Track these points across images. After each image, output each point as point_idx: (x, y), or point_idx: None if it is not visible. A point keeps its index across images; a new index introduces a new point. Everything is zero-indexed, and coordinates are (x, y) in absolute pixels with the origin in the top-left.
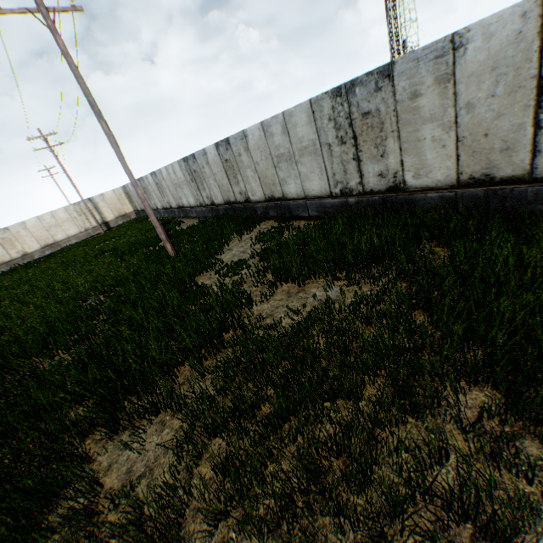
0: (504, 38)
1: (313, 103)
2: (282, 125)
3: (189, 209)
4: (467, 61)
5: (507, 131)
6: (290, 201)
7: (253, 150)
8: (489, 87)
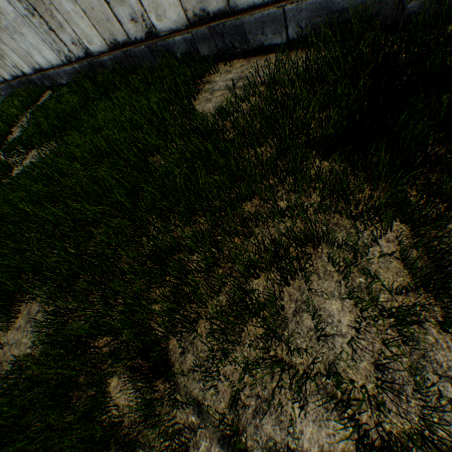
0: None
1: None
2: None
3: None
4: None
5: (99, 6)
6: (48, 71)
7: None
8: None
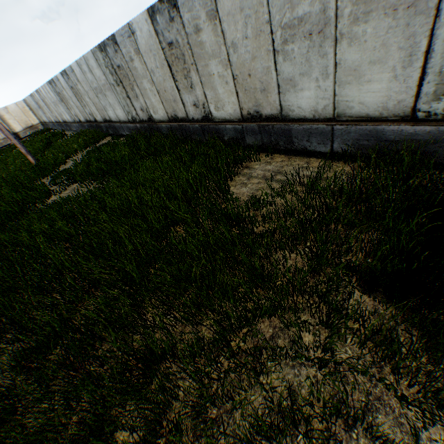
0: (146, 33)
1: (93, 53)
2: (87, 66)
3: (70, 124)
4: (140, 43)
5: (171, 90)
6: (114, 123)
7: (82, 82)
8: (154, 62)
